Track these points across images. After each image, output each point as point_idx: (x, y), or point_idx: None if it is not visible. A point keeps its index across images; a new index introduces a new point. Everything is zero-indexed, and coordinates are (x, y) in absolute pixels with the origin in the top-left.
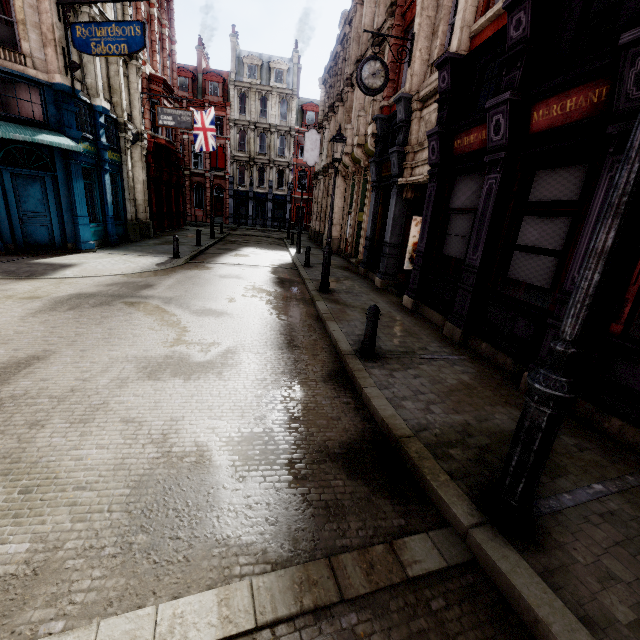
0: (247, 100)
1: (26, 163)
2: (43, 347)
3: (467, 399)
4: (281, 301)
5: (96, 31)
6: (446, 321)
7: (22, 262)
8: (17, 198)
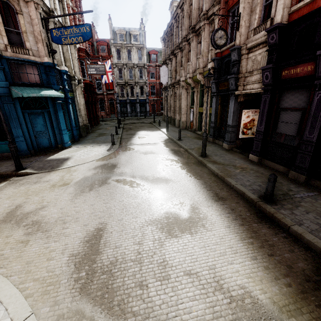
0: (120, 52)
1: (34, 106)
2: (98, 221)
3: None
4: (187, 166)
5: (64, 31)
6: (290, 170)
7: (43, 160)
8: (32, 125)
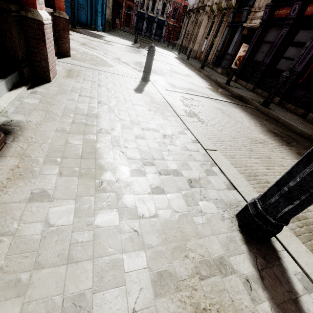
0: None
1: None
2: (138, 60)
3: (255, 97)
4: (189, 68)
5: None
6: (248, 83)
7: (85, 30)
8: None
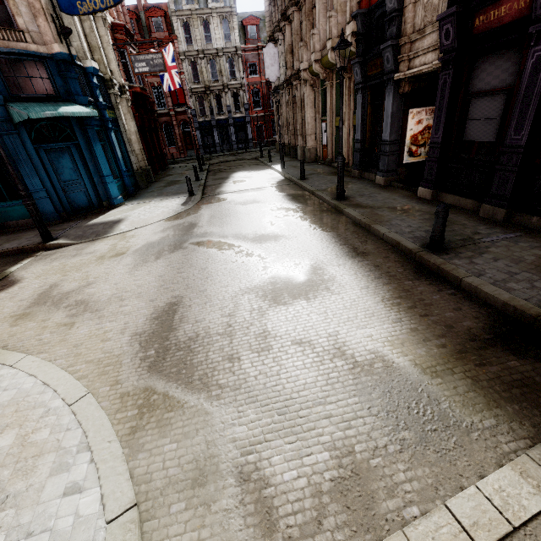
0: (191, 29)
1: (53, 138)
2: (170, 294)
3: None
4: (312, 215)
5: None
6: (482, 204)
7: (81, 226)
8: (55, 171)
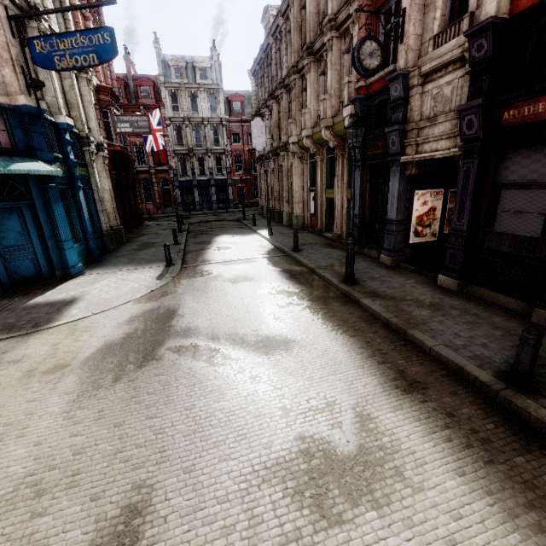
0: (178, 99)
1: None
2: (129, 478)
3: None
4: (322, 305)
5: (58, 44)
6: (535, 308)
7: (17, 307)
8: None
